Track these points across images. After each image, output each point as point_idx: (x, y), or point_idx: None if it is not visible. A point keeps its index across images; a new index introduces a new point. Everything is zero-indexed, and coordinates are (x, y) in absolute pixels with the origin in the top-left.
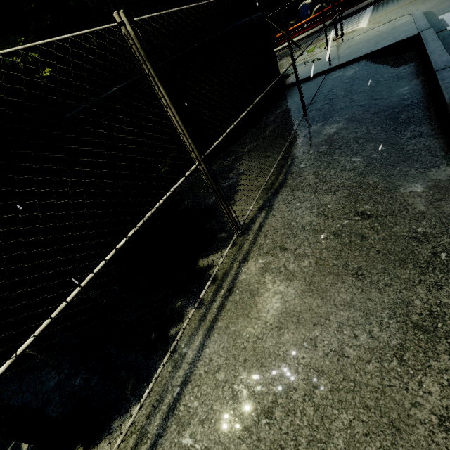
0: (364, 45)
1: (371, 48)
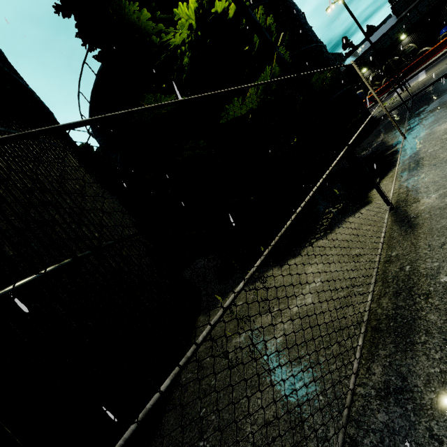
0: (433, 78)
1: (440, 75)
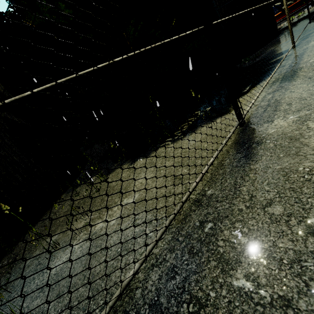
0: None
1: None
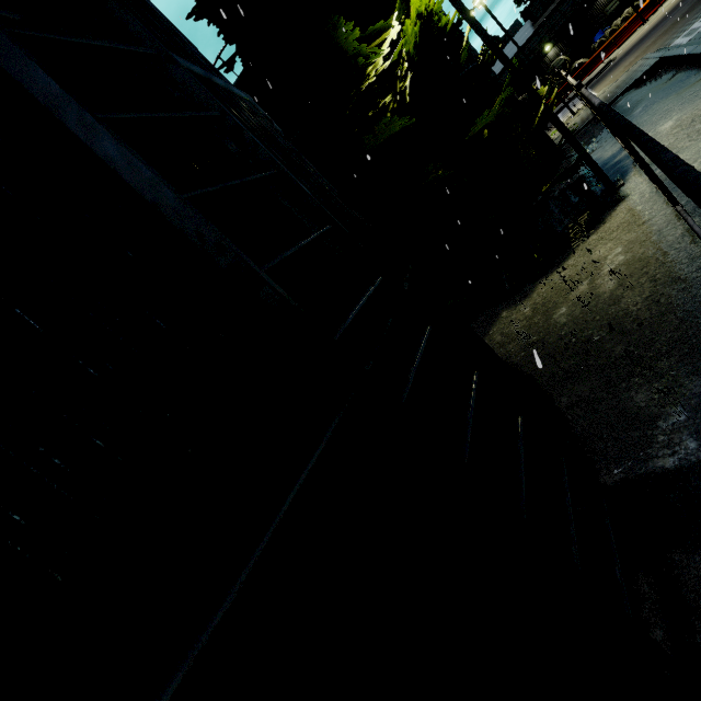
0: (615, 91)
1: (625, 87)
